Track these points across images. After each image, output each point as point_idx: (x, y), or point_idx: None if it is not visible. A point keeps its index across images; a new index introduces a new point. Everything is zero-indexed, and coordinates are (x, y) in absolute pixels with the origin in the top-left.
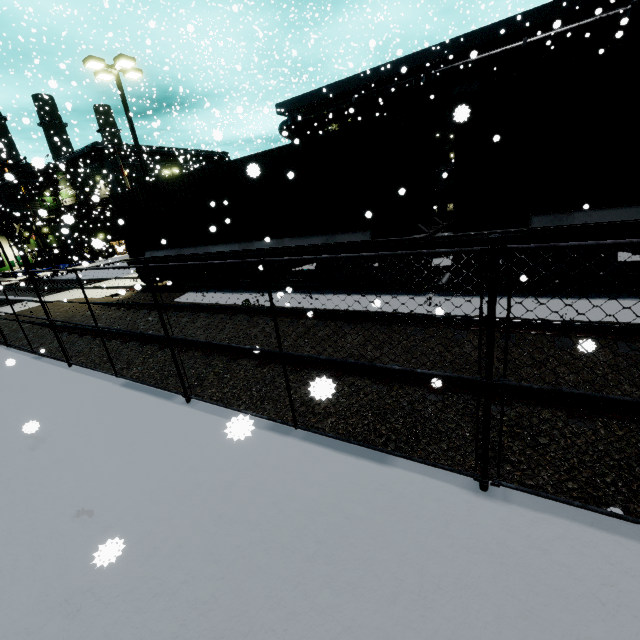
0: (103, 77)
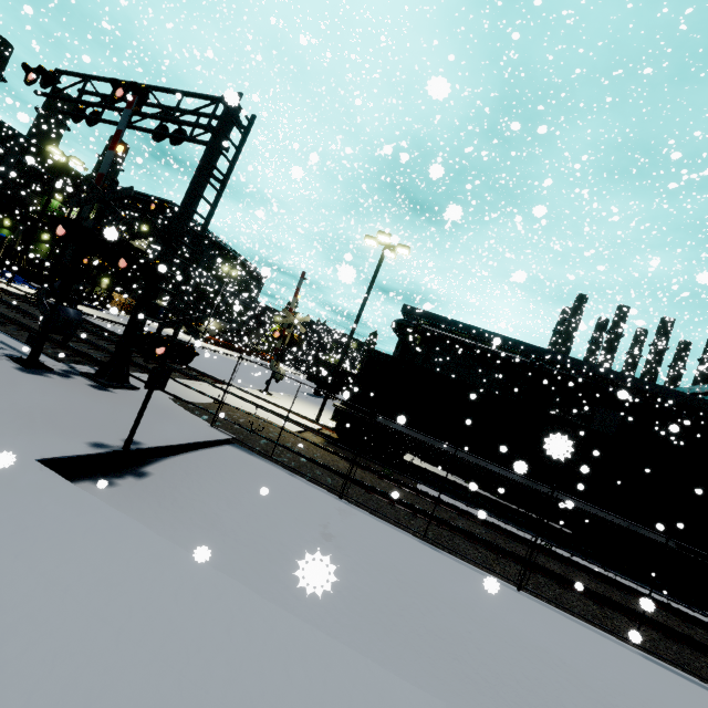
0: (369, 241)
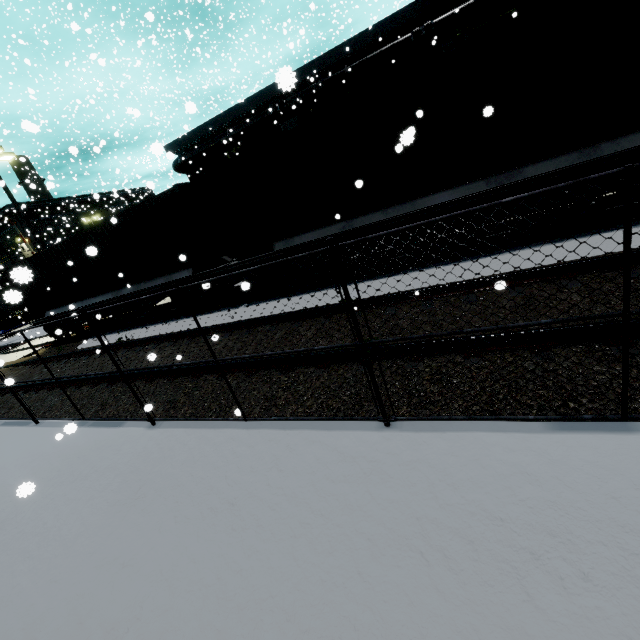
0: None
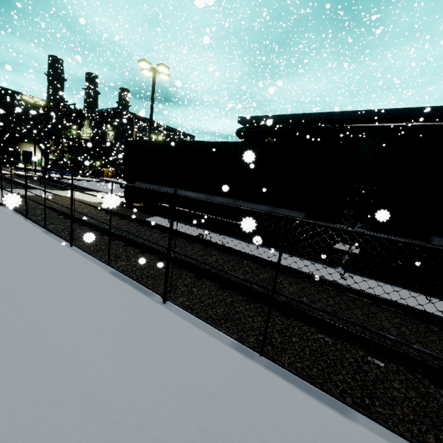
0: (145, 72)
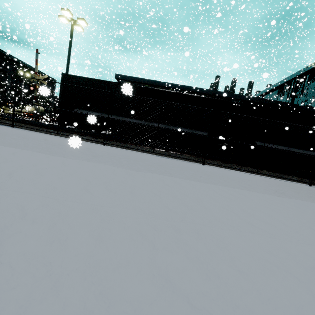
0: (62, 19)
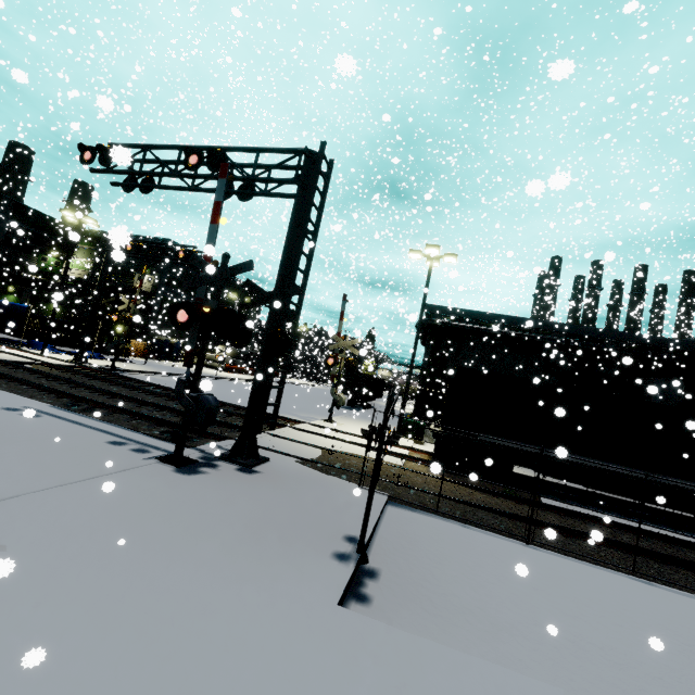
0: (413, 255)
